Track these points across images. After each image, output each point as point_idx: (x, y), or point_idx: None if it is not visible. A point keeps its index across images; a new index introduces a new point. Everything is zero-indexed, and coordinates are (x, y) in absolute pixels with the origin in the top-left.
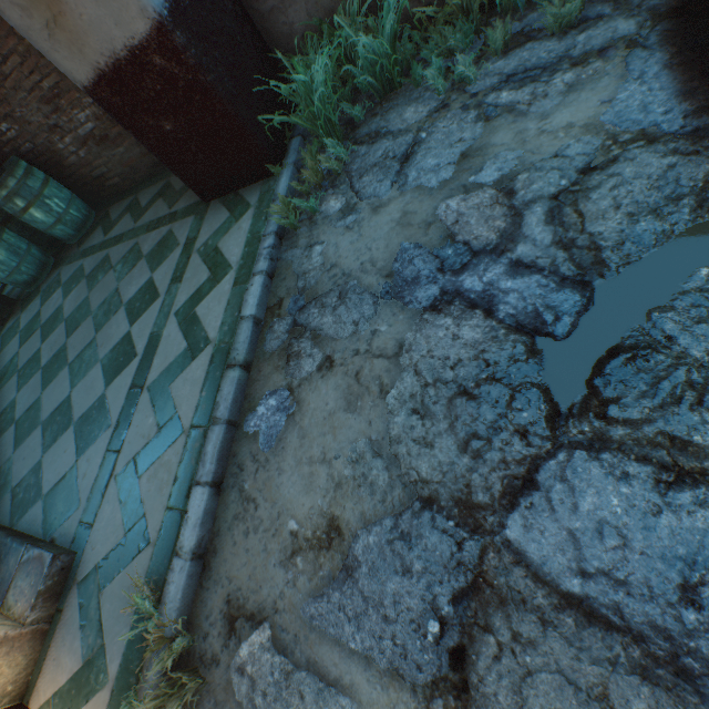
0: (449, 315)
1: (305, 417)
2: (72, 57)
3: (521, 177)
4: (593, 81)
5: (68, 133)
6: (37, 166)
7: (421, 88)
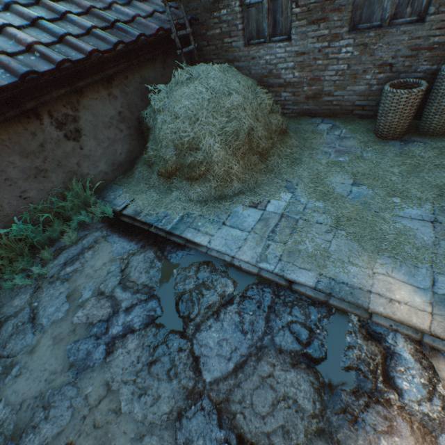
0: (118, 348)
1: None
2: None
3: (102, 286)
4: (101, 249)
5: None
6: None
7: (16, 289)
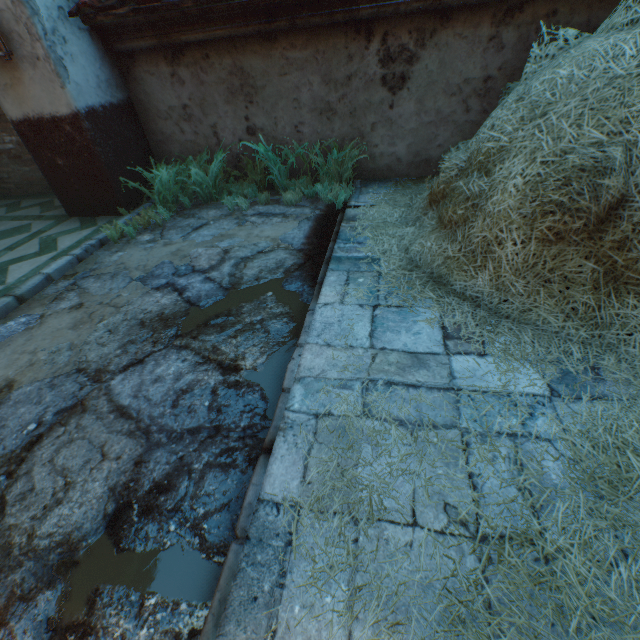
0: (162, 292)
1: (40, 330)
2: (13, 104)
3: (236, 248)
4: (287, 225)
5: None
6: None
7: (225, 205)
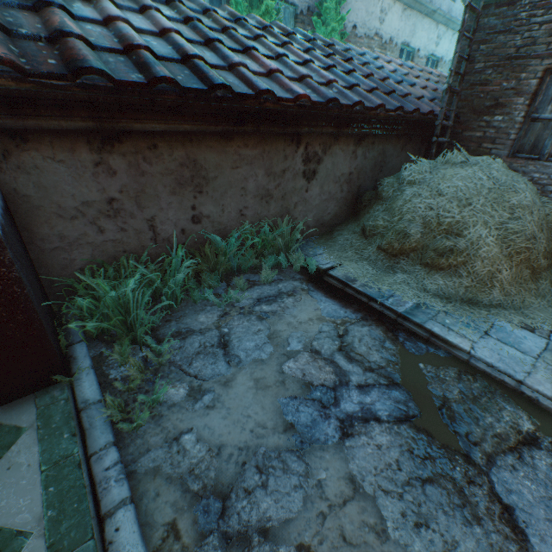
0: (360, 433)
1: None
2: None
3: (314, 343)
4: (302, 301)
5: None
6: None
7: (200, 304)
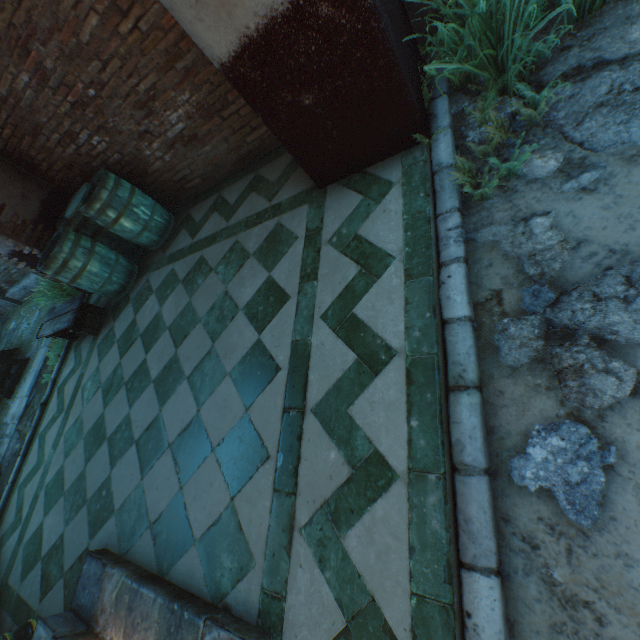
0: None
1: (639, 469)
2: (217, 24)
3: None
4: None
5: (156, 138)
6: (121, 177)
7: None
